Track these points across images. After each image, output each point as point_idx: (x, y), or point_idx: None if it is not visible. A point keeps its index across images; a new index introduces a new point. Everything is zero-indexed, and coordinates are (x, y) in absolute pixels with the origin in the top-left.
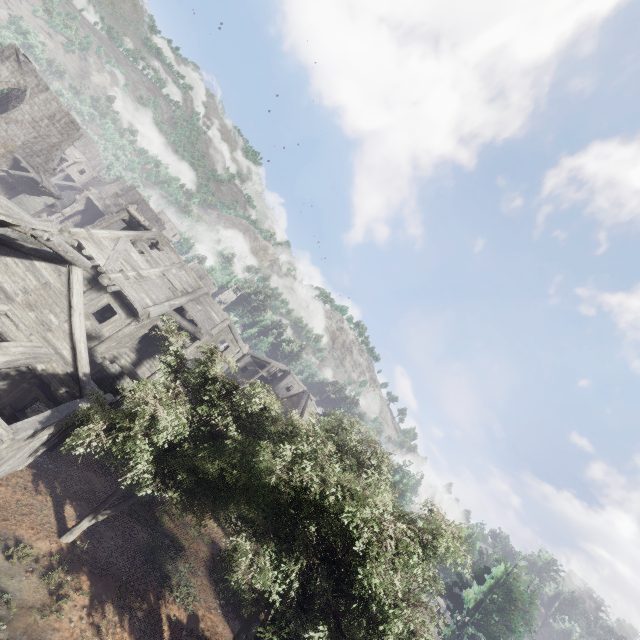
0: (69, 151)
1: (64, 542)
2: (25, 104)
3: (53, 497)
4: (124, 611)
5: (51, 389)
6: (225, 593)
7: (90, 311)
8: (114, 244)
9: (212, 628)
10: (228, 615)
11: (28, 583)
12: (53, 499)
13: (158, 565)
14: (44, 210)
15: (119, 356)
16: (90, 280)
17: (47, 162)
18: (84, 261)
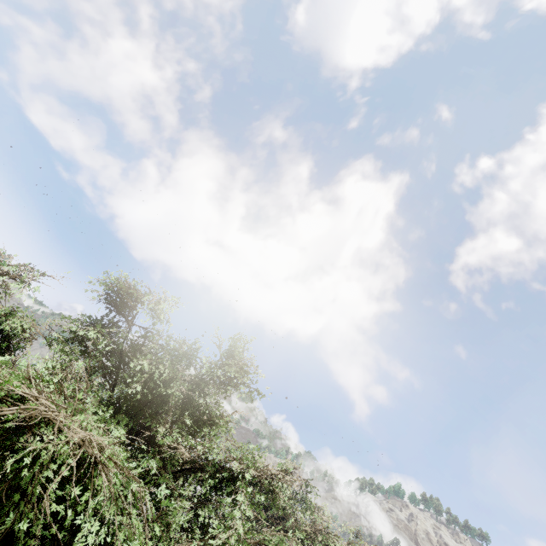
0: None
1: None
2: None
3: None
4: None
5: None
6: None
7: None
8: None
9: None
10: None
11: None
12: None
13: None
14: None
15: None
16: None
17: None
18: None
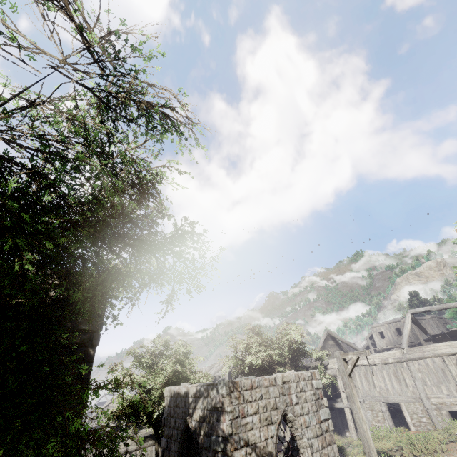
0: None
1: None
2: None
3: None
4: None
5: None
6: None
7: None
8: None
9: None
10: None
11: None
12: None
13: None
14: None
15: None
16: None
17: None
18: None
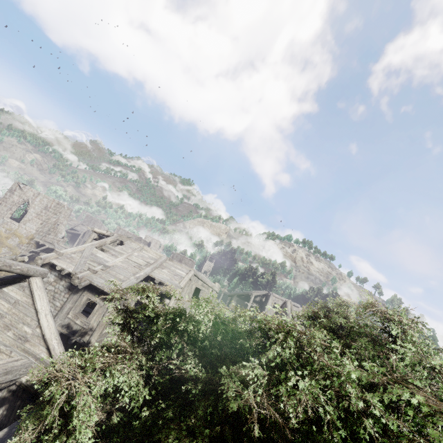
0: (79, 228)
1: None
2: (30, 208)
3: None
4: None
5: (39, 397)
6: None
7: (77, 311)
8: (82, 254)
9: None
10: None
11: None
12: None
13: None
14: None
15: None
16: (69, 287)
17: (56, 235)
18: (37, 269)
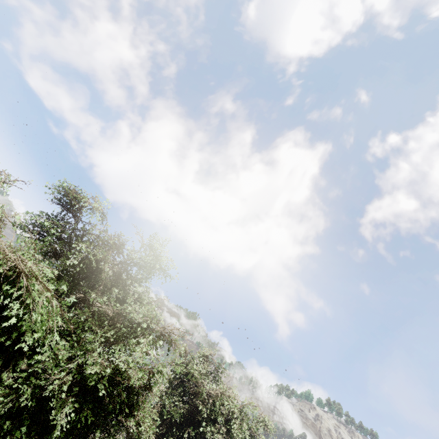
0: None
1: None
2: None
3: None
4: None
5: None
6: None
7: None
8: None
9: None
10: None
11: None
12: None
13: None
14: None
15: None
16: None
17: None
18: None
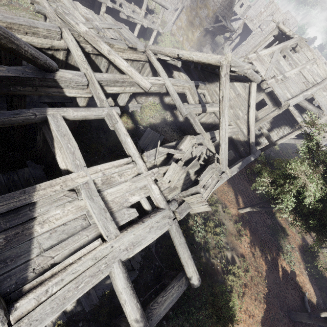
0: None
1: (239, 212)
2: None
3: (234, 190)
4: (263, 253)
5: (237, 147)
6: (309, 268)
7: None
8: (270, 58)
9: (303, 283)
10: (311, 281)
11: (230, 224)
12: (234, 191)
13: (276, 239)
14: (225, 42)
15: (262, 127)
16: None
17: (229, 10)
18: (258, 78)
